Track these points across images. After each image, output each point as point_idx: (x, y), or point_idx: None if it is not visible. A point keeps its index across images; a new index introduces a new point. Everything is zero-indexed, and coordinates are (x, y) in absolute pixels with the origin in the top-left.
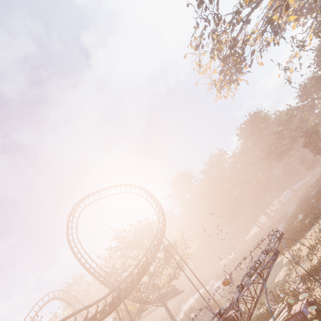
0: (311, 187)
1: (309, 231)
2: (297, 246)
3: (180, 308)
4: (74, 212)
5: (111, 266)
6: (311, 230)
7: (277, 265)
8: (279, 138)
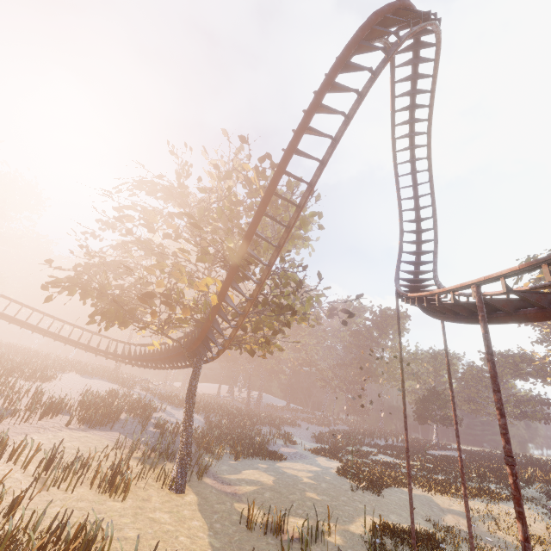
0: (363, 432)
1: (494, 502)
2: (475, 505)
3: (59, 372)
4: (438, 25)
5: (212, 186)
6: (506, 505)
7: (417, 497)
8: (393, 361)
